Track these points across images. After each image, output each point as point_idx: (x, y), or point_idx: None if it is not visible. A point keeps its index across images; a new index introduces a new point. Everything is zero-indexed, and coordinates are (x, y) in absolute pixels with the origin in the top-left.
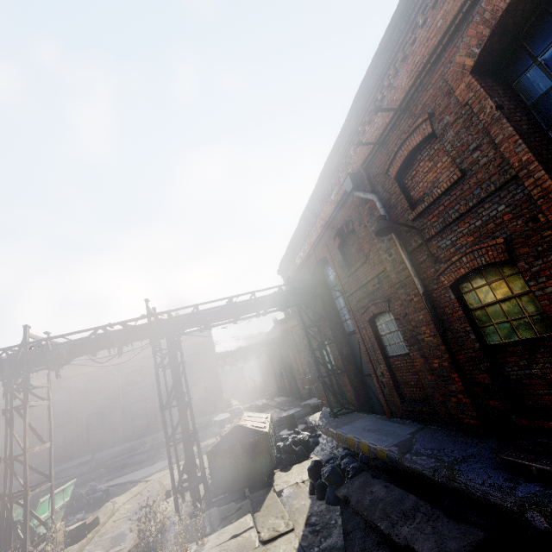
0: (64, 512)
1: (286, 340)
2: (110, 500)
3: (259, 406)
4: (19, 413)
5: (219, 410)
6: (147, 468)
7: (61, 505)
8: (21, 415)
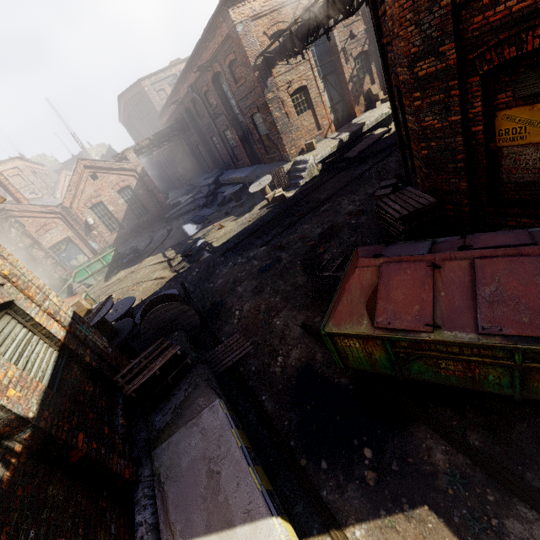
0: (109, 268)
1: None
2: (120, 272)
3: (349, 157)
4: None
5: (284, 159)
6: (192, 228)
7: (102, 267)
8: None
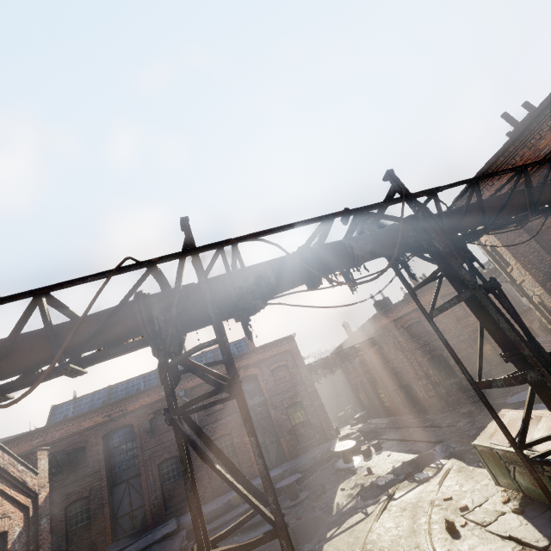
0: None
1: (390, 337)
2: None
3: (373, 429)
4: (189, 423)
5: (329, 437)
6: None
7: None
8: (193, 427)
